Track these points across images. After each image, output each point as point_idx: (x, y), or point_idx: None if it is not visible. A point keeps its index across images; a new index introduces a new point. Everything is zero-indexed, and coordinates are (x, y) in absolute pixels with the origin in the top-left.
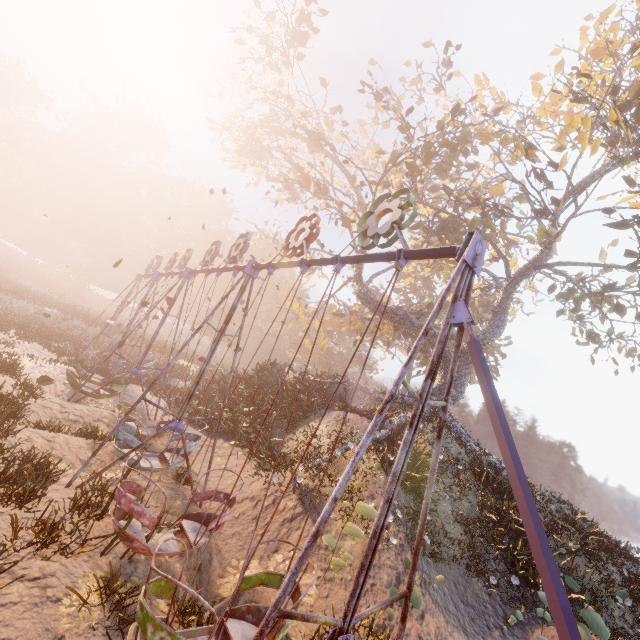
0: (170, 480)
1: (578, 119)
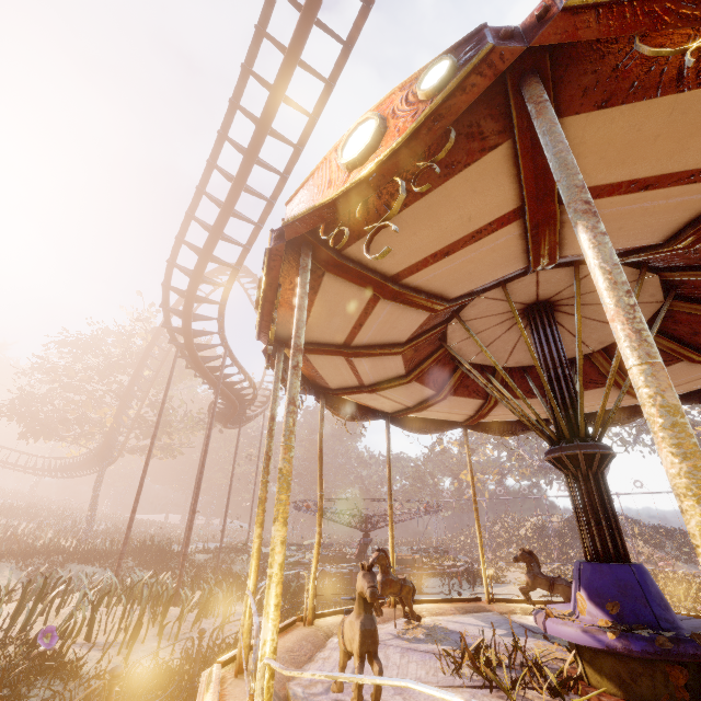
0: None
1: None
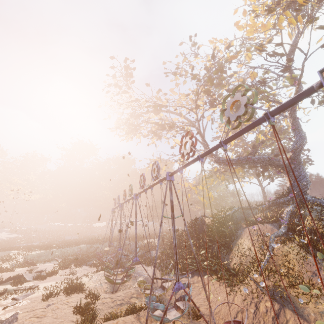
0: (187, 319)
1: (268, 25)
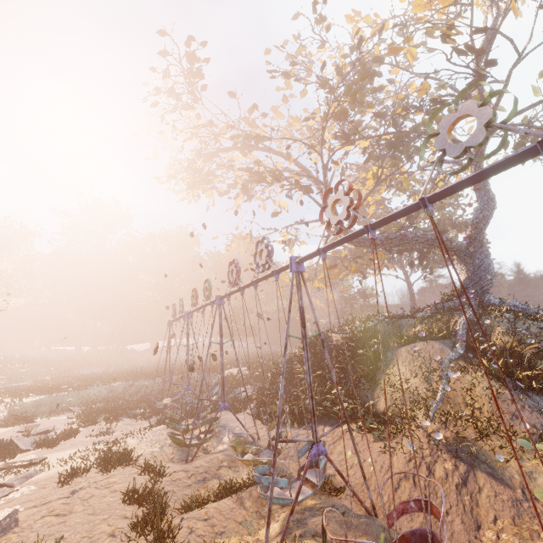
0: (320, 497)
1: None
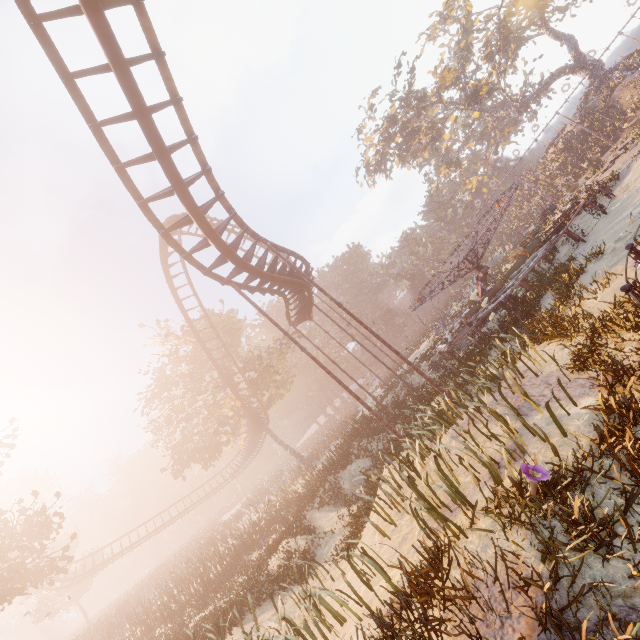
0: None
1: None
